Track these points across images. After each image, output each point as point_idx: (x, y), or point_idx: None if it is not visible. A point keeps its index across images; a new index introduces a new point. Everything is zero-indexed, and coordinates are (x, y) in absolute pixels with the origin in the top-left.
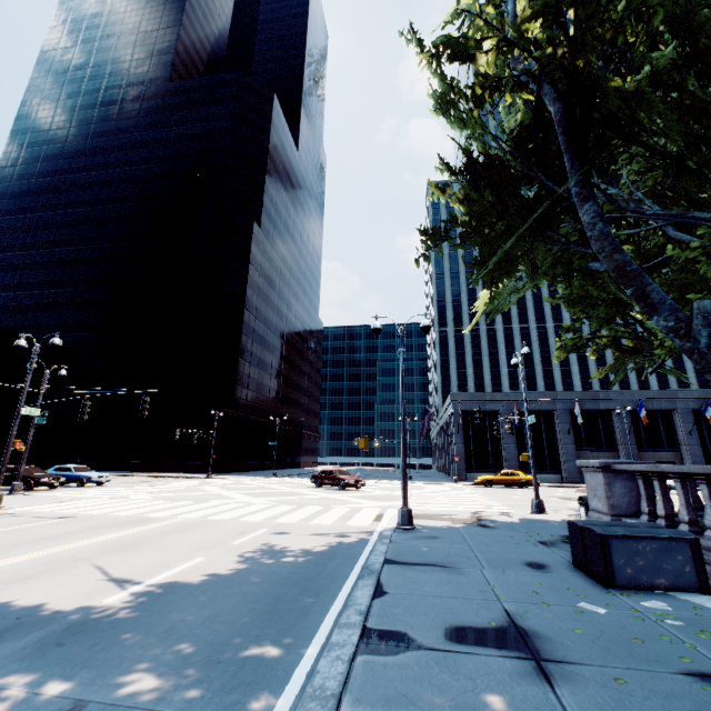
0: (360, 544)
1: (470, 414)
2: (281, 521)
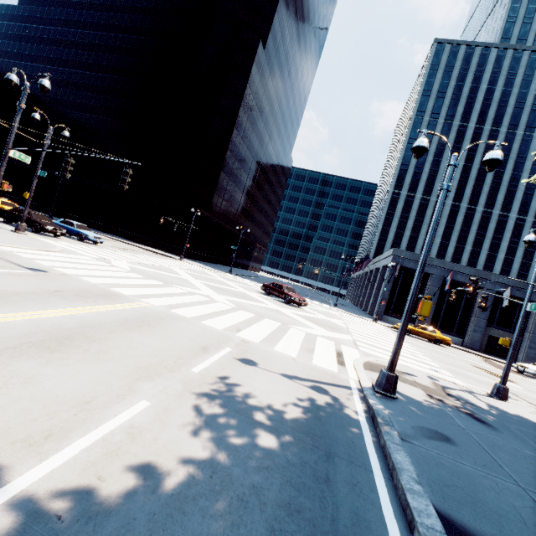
0: (351, 420)
1: (404, 270)
2: (244, 337)
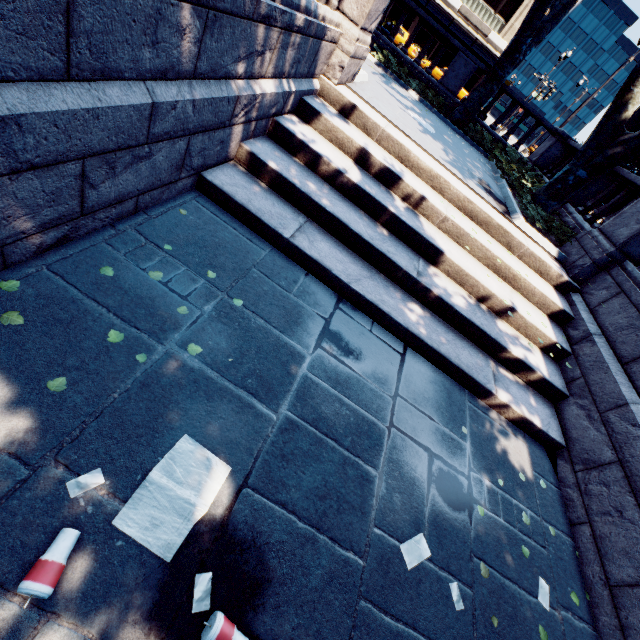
0: None
1: None
2: None
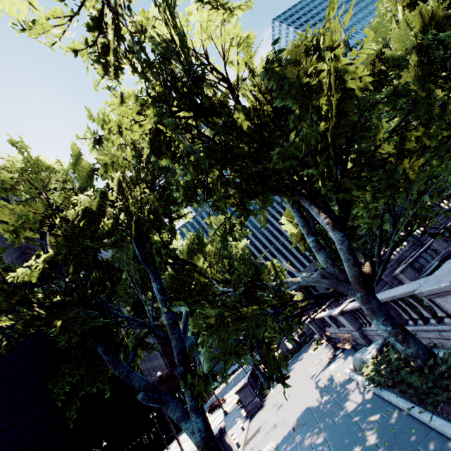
0: None
1: None
2: None
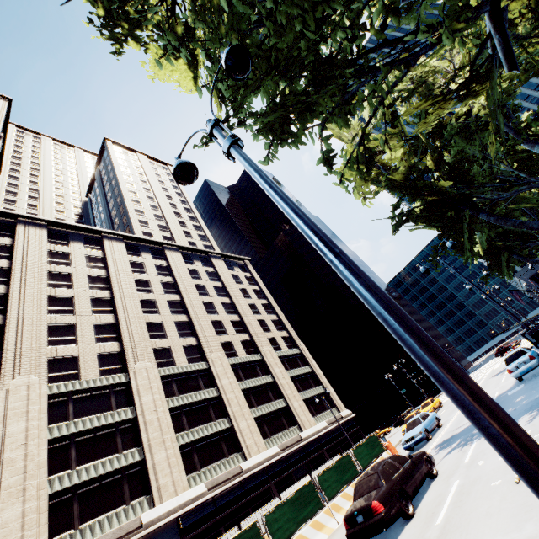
0: None
1: (535, 276)
2: None
